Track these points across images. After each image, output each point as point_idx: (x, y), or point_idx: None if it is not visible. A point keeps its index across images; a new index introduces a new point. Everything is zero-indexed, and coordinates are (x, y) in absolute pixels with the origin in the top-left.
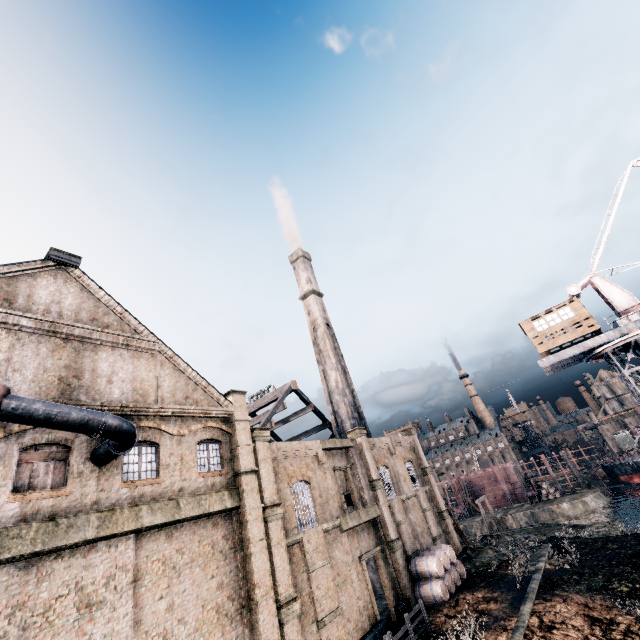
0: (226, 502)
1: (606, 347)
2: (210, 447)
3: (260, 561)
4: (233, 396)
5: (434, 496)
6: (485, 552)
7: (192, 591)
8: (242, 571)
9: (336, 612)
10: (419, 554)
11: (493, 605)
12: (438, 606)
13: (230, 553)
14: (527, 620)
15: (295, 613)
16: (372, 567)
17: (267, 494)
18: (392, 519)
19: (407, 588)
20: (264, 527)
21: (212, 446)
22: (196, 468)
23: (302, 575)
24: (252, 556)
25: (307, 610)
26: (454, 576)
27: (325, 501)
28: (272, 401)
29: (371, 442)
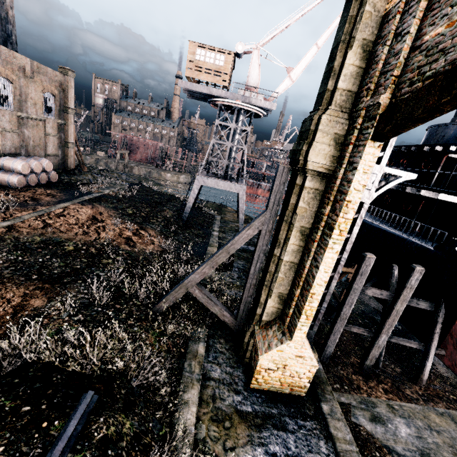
0: None
1: (219, 100)
2: None
3: None
4: None
5: (67, 130)
6: (86, 175)
7: None
8: None
9: None
10: (17, 157)
11: (48, 198)
12: (10, 188)
13: None
14: (54, 210)
15: None
16: None
17: None
18: None
19: None
20: None
21: None
22: None
23: None
24: None
25: None
26: (42, 178)
27: None
28: None
29: None
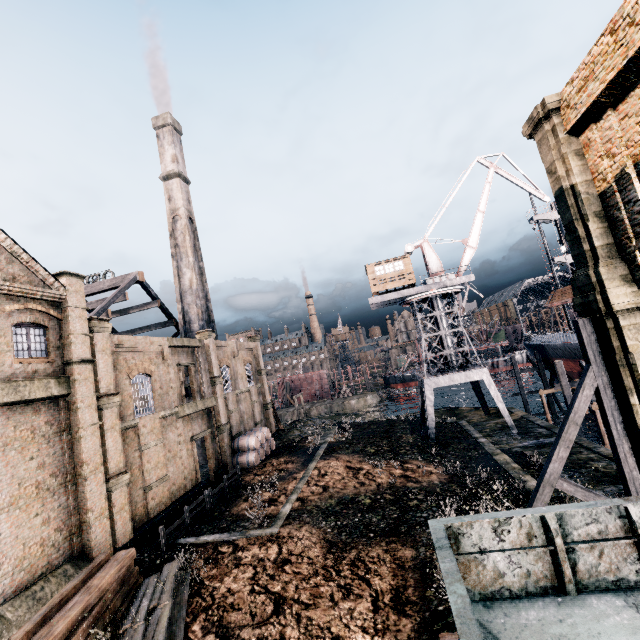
0: (52, 390)
1: (414, 297)
2: (31, 332)
3: (91, 443)
4: (67, 279)
5: (263, 392)
6: (292, 432)
7: (6, 472)
8: (69, 452)
9: (164, 479)
10: (242, 434)
11: (290, 465)
12: (250, 469)
13: (55, 437)
14: (311, 472)
15: (124, 482)
16: (198, 445)
17: (103, 384)
18: (225, 409)
19: (228, 458)
20: (97, 414)
21: (34, 331)
22: (11, 353)
23: (134, 453)
24: (82, 439)
25: (136, 479)
26: (266, 449)
27: (165, 392)
28: (109, 289)
29: (218, 344)
